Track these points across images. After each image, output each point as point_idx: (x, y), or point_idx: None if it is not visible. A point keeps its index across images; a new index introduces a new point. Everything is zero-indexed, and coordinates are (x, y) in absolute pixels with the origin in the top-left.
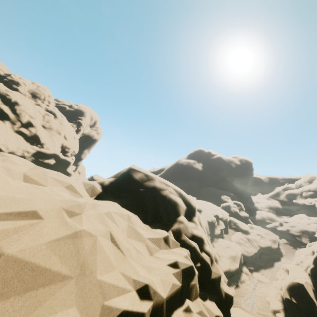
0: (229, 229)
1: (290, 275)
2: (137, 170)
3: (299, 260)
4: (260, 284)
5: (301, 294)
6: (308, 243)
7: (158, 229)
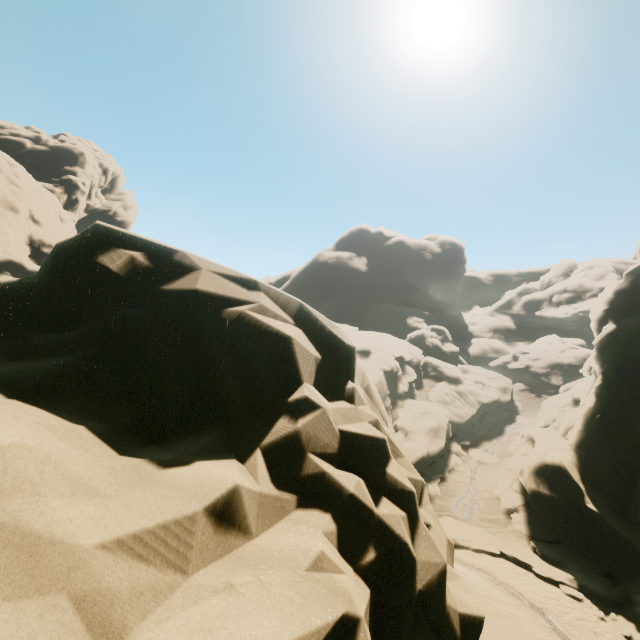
0: (425, 380)
1: (539, 448)
2: (121, 241)
3: (550, 418)
4: (483, 468)
5: (558, 478)
6: (563, 386)
7: (198, 463)
